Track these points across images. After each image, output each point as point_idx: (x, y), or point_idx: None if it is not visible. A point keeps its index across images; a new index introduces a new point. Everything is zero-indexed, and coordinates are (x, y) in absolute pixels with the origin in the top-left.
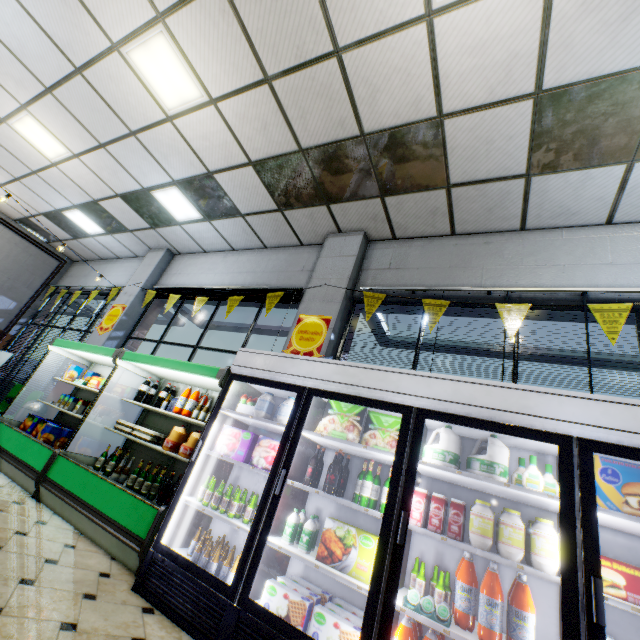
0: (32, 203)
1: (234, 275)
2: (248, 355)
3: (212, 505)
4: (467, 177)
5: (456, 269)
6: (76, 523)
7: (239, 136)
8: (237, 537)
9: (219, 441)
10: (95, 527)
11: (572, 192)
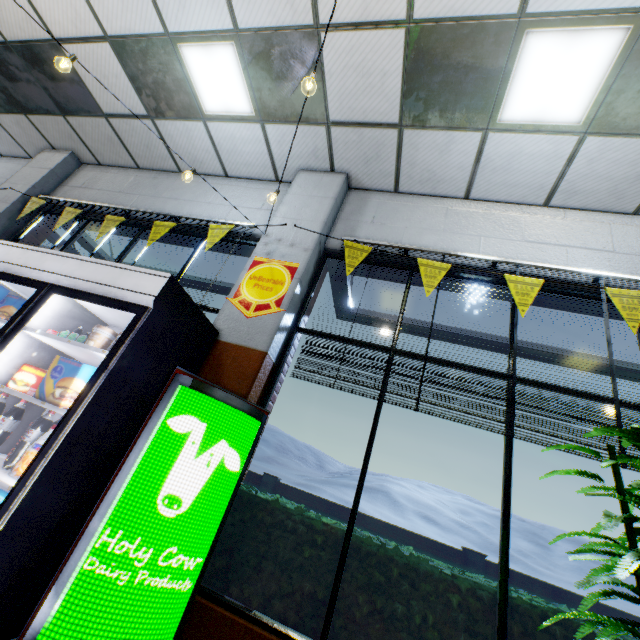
0: None
1: None
2: None
3: None
4: (113, 109)
5: (123, 194)
6: None
7: None
8: None
9: None
10: None
11: (188, 141)
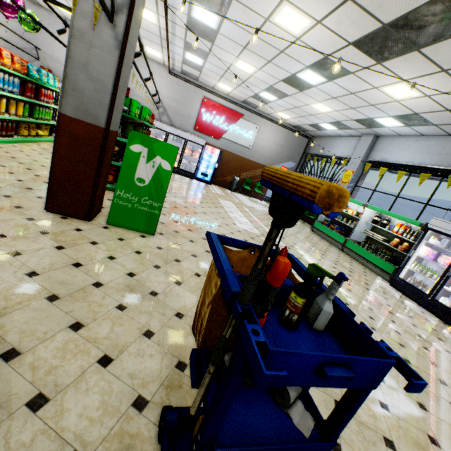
0: (304, 122)
1: (423, 155)
2: (437, 221)
3: (418, 271)
4: None
5: None
6: (360, 262)
7: (441, 103)
8: (425, 282)
9: (420, 251)
10: (369, 265)
11: None
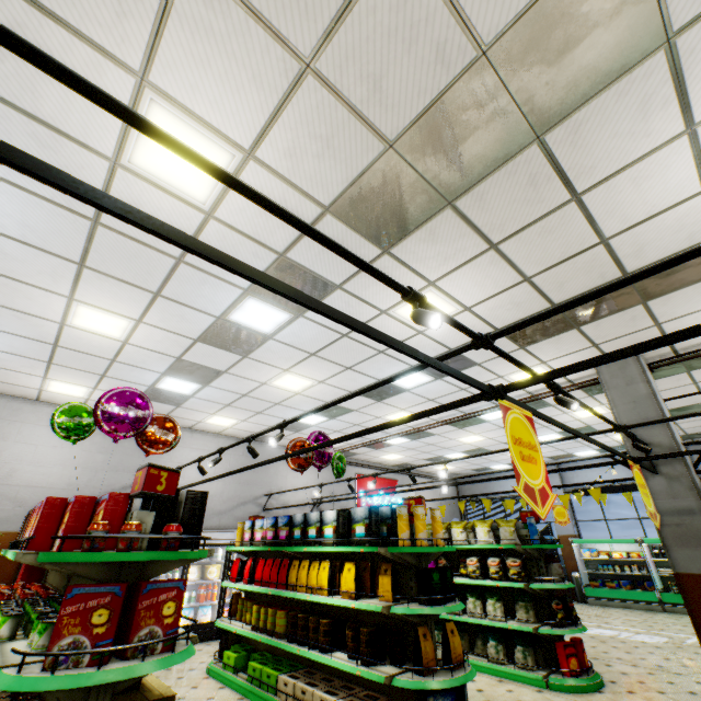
0: (469, 468)
1: (626, 472)
2: None
3: None
4: None
5: None
6: None
7: None
8: None
9: None
10: None
11: None
